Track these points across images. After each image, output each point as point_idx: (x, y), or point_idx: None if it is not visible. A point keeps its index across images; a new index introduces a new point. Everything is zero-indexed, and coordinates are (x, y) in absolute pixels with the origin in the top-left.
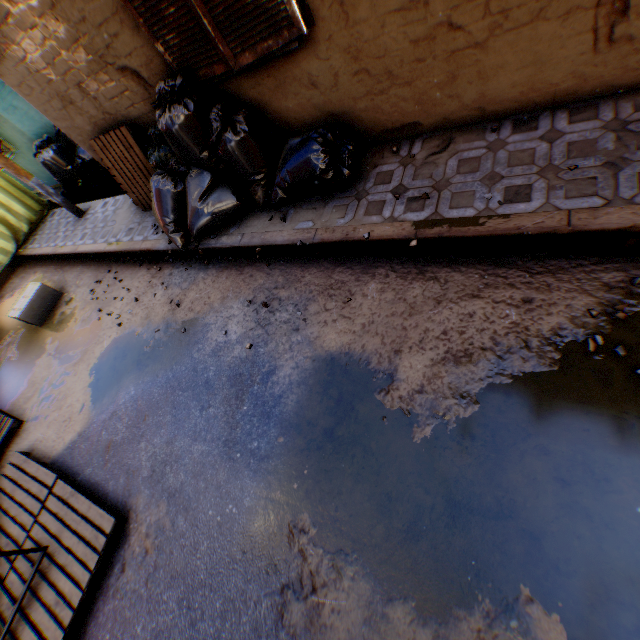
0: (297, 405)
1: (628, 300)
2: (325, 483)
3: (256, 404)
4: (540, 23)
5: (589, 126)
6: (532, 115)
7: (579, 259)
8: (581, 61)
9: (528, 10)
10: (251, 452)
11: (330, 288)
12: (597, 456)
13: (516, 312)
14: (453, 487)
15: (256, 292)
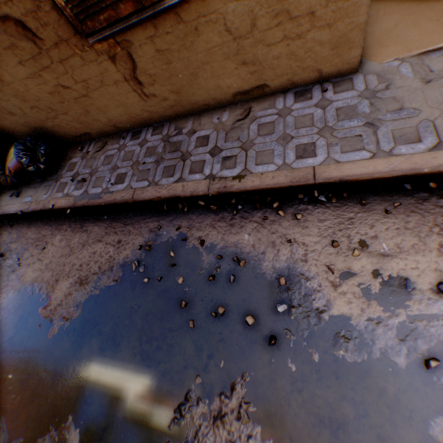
0: (1, 324)
1: (155, 238)
2: (1, 374)
3: None
4: (107, 86)
5: (157, 138)
6: (140, 129)
7: (145, 215)
8: (142, 104)
9: (95, 80)
10: None
11: (38, 240)
12: (120, 331)
13: (113, 249)
14: (58, 363)
15: (1, 246)
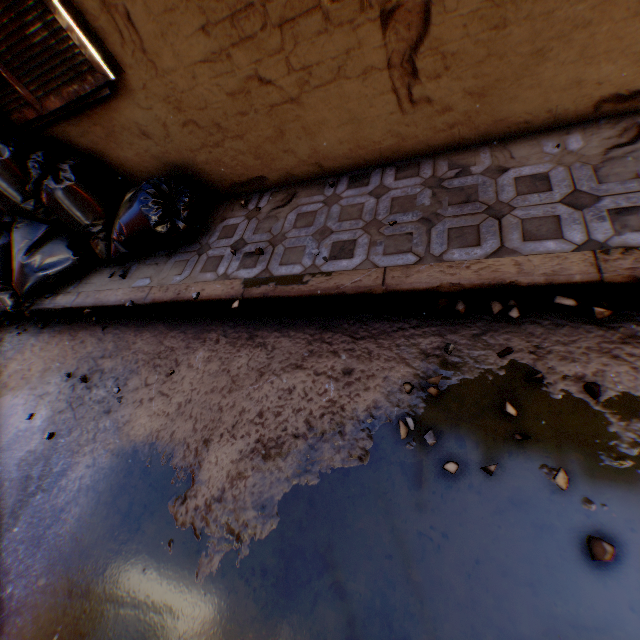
0: (78, 523)
1: (444, 371)
2: None
3: (32, 522)
4: (343, 81)
5: (412, 182)
6: (366, 171)
7: (402, 321)
8: (394, 120)
9: (328, 67)
10: (1, 603)
11: (158, 357)
12: (399, 598)
13: (335, 387)
14: None
15: (82, 362)
